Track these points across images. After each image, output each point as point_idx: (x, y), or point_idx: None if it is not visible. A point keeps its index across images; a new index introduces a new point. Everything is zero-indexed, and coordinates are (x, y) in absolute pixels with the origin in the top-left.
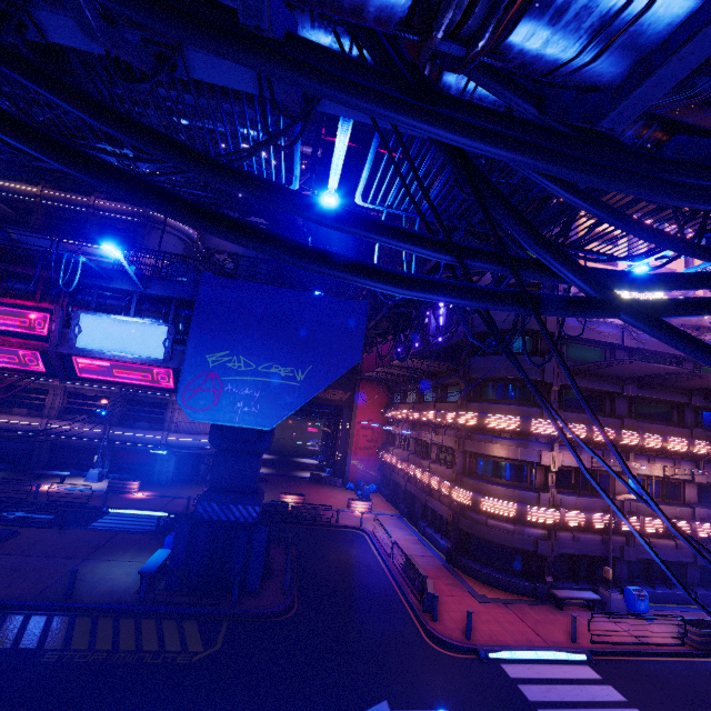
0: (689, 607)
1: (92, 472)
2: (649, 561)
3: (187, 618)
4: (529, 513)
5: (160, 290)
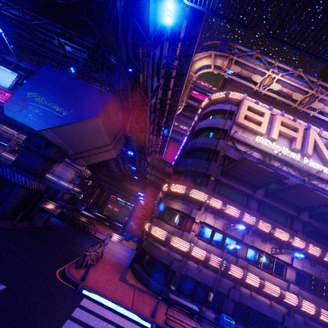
0: None
1: None
2: (250, 309)
3: None
4: (172, 239)
5: (25, 64)
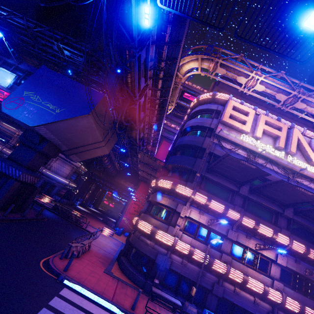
0: None
1: None
2: (234, 305)
3: None
4: (157, 233)
5: (24, 66)
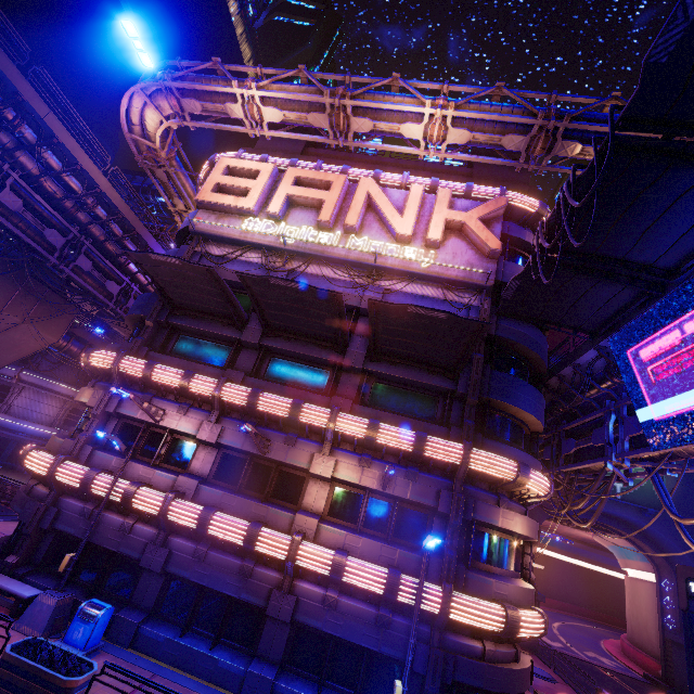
0: (216, 689)
1: None
2: (202, 589)
3: None
4: (27, 457)
5: None
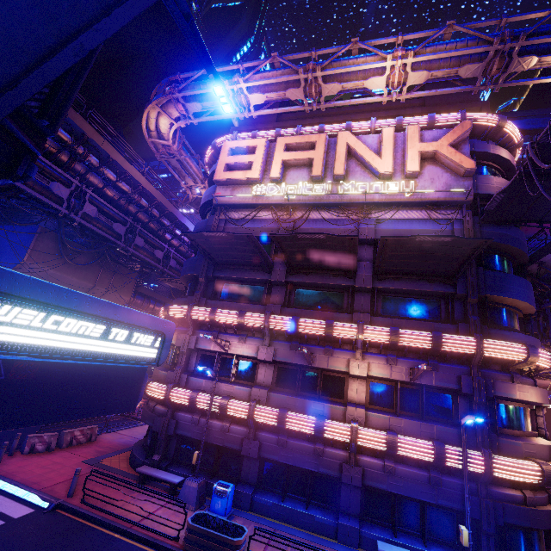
0: (319, 537)
1: None
2: (288, 467)
3: None
4: (147, 387)
5: None
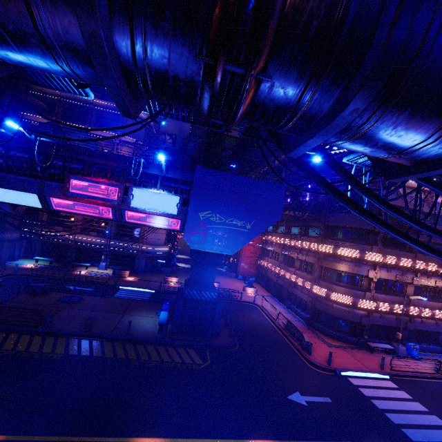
0: (438, 354)
1: (102, 264)
2: (419, 330)
3: (187, 347)
4: (359, 303)
5: (173, 175)
